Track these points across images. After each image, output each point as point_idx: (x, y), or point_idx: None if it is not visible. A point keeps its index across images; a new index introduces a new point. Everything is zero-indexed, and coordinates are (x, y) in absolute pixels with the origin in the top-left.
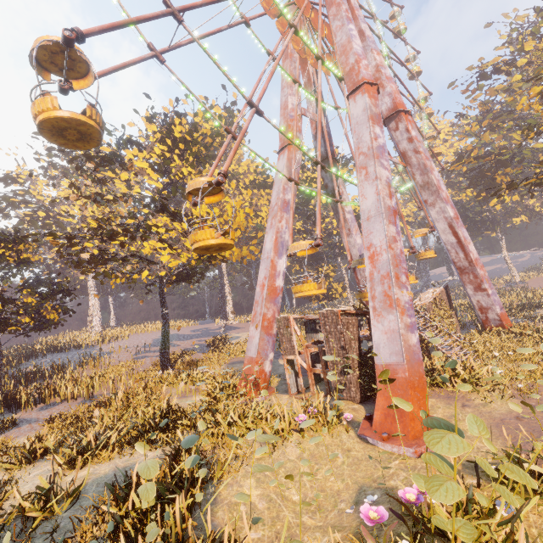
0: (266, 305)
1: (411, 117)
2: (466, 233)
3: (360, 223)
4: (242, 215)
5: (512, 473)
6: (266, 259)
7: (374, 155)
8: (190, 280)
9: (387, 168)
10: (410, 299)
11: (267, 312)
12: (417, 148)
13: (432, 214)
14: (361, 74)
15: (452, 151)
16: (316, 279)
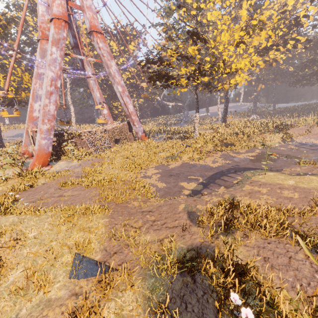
0: (28, 124)
1: (100, 35)
2: (128, 100)
3: (141, 79)
4: (27, 75)
5: (1, 171)
6: (29, 102)
7: (48, 64)
8: (18, 105)
9: (53, 71)
10: (47, 128)
11: (29, 127)
12: (103, 54)
13: (115, 88)
14: (53, 11)
15: (210, 36)
16: (111, 109)
